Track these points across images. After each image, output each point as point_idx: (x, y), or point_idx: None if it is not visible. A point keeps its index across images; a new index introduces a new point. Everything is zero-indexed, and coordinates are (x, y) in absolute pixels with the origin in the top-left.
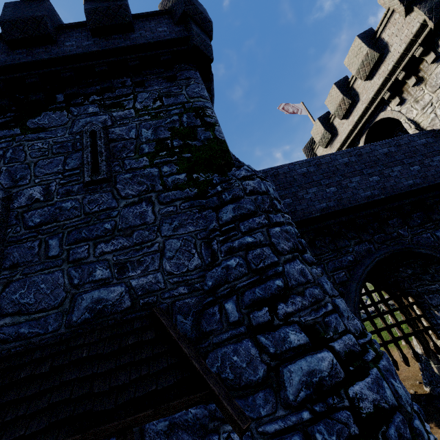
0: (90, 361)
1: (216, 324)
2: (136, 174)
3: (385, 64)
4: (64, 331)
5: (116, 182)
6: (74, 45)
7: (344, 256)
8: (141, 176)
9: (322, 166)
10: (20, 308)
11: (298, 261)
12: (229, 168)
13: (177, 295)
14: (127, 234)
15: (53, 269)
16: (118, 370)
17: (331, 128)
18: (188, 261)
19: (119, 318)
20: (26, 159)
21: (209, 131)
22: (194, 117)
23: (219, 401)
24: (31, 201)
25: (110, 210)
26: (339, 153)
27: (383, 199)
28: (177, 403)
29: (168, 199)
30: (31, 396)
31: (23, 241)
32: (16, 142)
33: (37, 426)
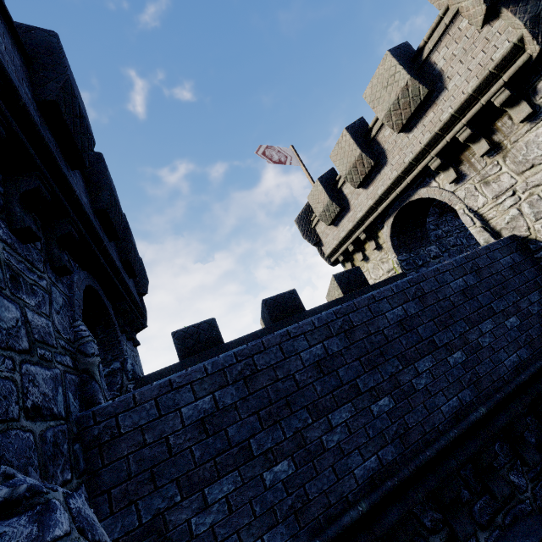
0: None
1: None
2: None
3: (435, 110)
4: None
5: None
6: None
7: None
8: None
9: (355, 335)
10: None
11: None
12: None
13: None
14: None
15: None
16: None
17: (338, 196)
18: None
19: None
20: None
21: None
22: None
23: None
24: None
25: None
26: (385, 295)
27: (484, 414)
28: None
29: None
30: None
31: None
32: None
33: None
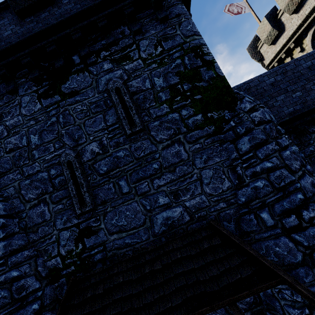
0: (184, 259)
1: (255, 227)
2: (162, 121)
3: None
4: (153, 239)
5: (149, 130)
6: (71, 2)
7: (307, 147)
8: (166, 122)
9: (287, 74)
10: (120, 228)
11: (307, 176)
12: (235, 103)
13: (220, 209)
14: (171, 170)
15: (130, 201)
16: (207, 265)
17: (277, 24)
18: (221, 184)
19: (185, 228)
20: (75, 121)
21: (211, 70)
22: (195, 58)
23: (292, 285)
24: (94, 155)
25: (153, 154)
26: (303, 58)
27: None
28: (262, 287)
29: (193, 138)
30: (160, 283)
31: (102, 185)
32: (61, 108)
33: (176, 301)
